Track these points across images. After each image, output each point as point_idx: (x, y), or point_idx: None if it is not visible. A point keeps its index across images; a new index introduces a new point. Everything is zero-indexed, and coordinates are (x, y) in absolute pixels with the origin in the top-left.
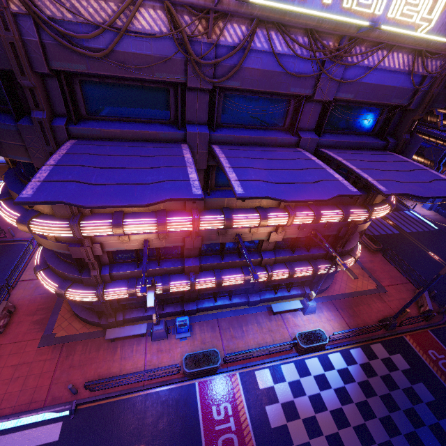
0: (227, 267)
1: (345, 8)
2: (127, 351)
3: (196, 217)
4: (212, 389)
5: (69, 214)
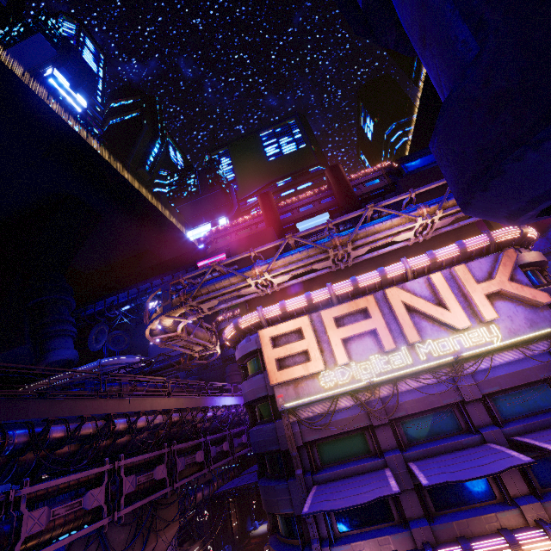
0: None
1: (436, 355)
2: None
3: (429, 550)
4: None
5: None
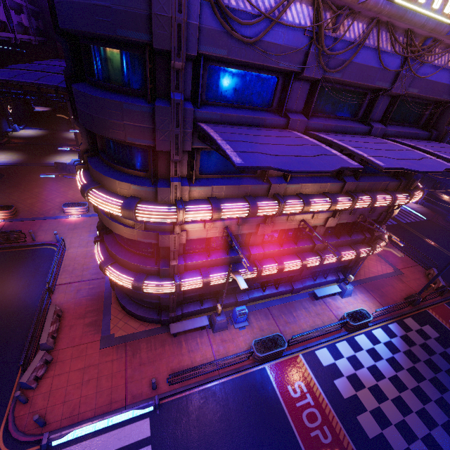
0: (284, 254)
1: (445, 13)
2: (192, 344)
3: (283, 201)
4: (282, 371)
5: (171, 200)
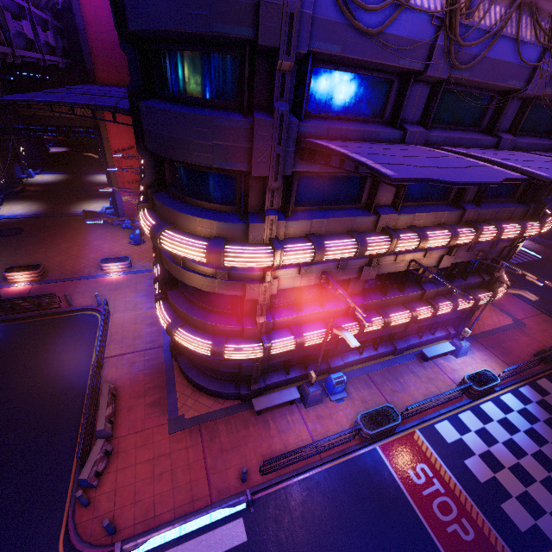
0: (388, 305)
1: None
2: (282, 423)
3: (396, 235)
4: (397, 451)
5: (265, 239)
